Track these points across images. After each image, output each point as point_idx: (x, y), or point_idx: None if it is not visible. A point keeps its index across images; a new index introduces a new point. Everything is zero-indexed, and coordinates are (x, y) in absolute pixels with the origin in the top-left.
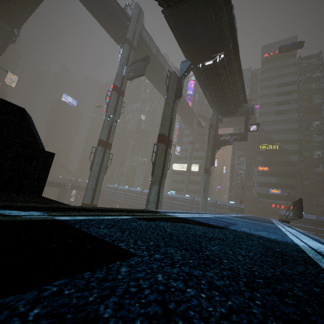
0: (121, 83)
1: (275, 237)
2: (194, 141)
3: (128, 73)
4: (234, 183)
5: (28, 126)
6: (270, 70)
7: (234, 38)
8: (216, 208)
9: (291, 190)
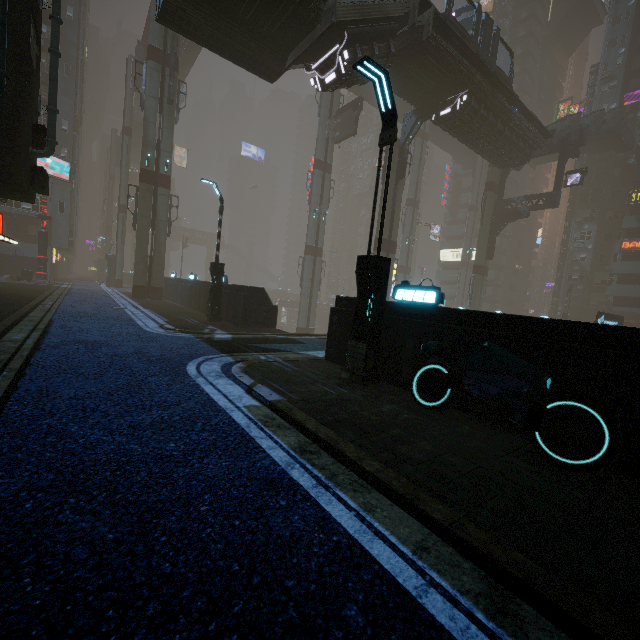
0: (325, 153)
1: None
2: (476, 204)
3: (334, 132)
4: (565, 278)
5: (266, 295)
6: None
7: (482, 65)
8: None
9: None
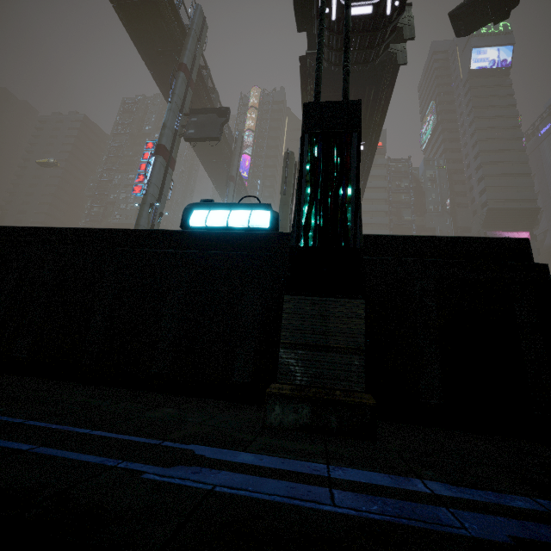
0: (172, 144)
1: None
2: None
3: (186, 128)
4: None
5: None
6: None
7: (379, 128)
8: None
9: None
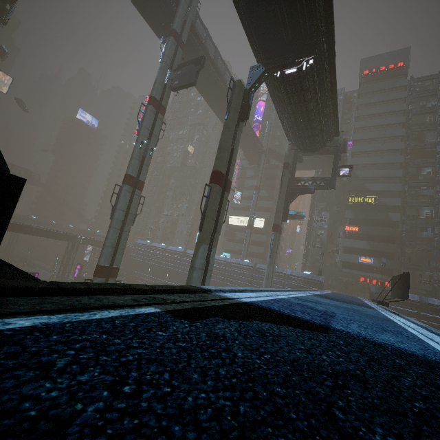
0: (162, 95)
1: (417, 349)
2: (260, 186)
3: (173, 81)
4: (311, 246)
5: None
6: (370, 93)
7: (330, 35)
8: (285, 280)
9: (387, 259)
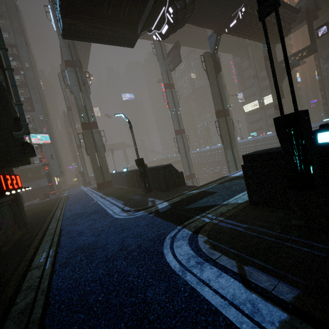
0: (168, 78)
1: None
2: (257, 73)
3: (169, 66)
4: (328, 93)
5: (174, 168)
6: None
7: None
8: None
9: None
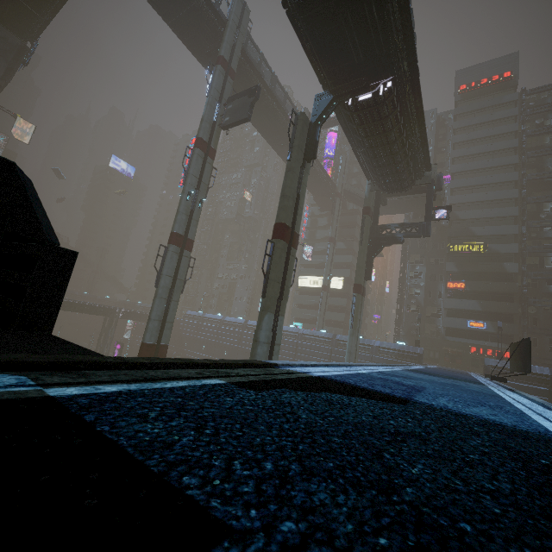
0: (210, 135)
1: (510, 421)
2: (335, 237)
3: (223, 117)
4: (405, 309)
5: (23, 197)
6: (469, 113)
7: (411, 51)
8: (373, 354)
9: (505, 322)
